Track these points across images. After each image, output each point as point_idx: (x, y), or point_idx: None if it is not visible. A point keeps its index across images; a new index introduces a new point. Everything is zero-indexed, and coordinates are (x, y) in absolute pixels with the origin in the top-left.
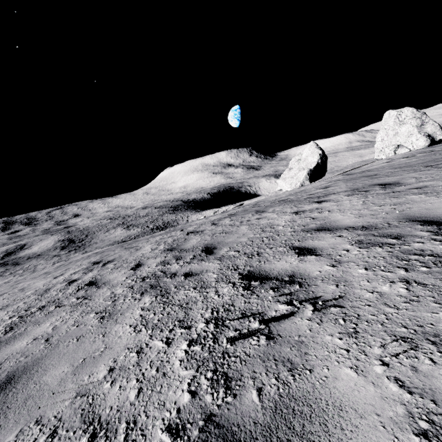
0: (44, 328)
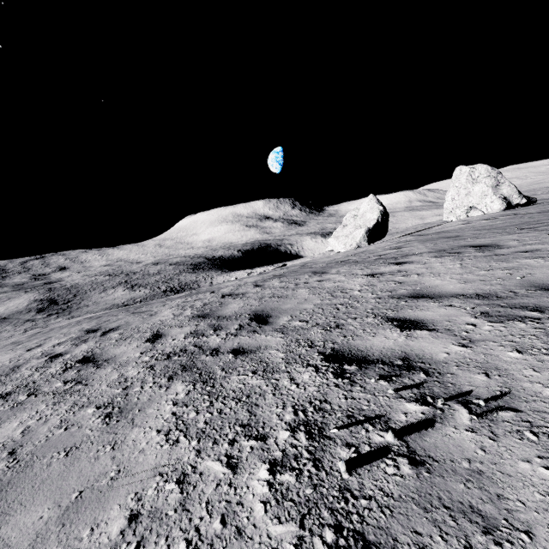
0: (8, 430)
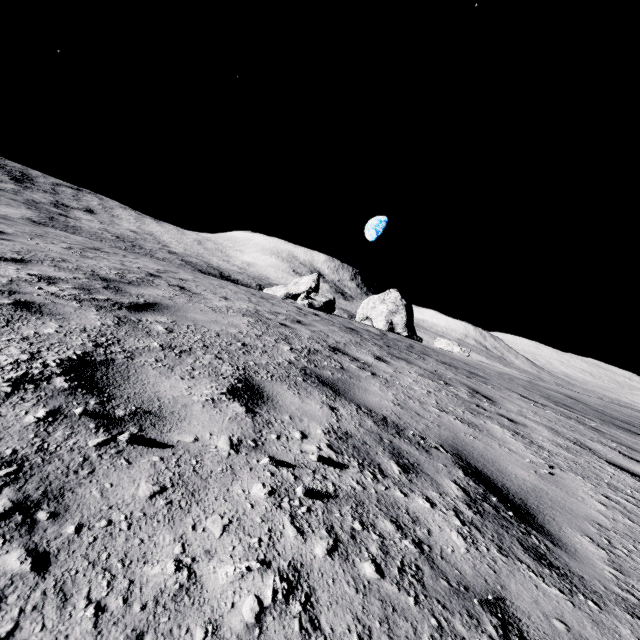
0: None
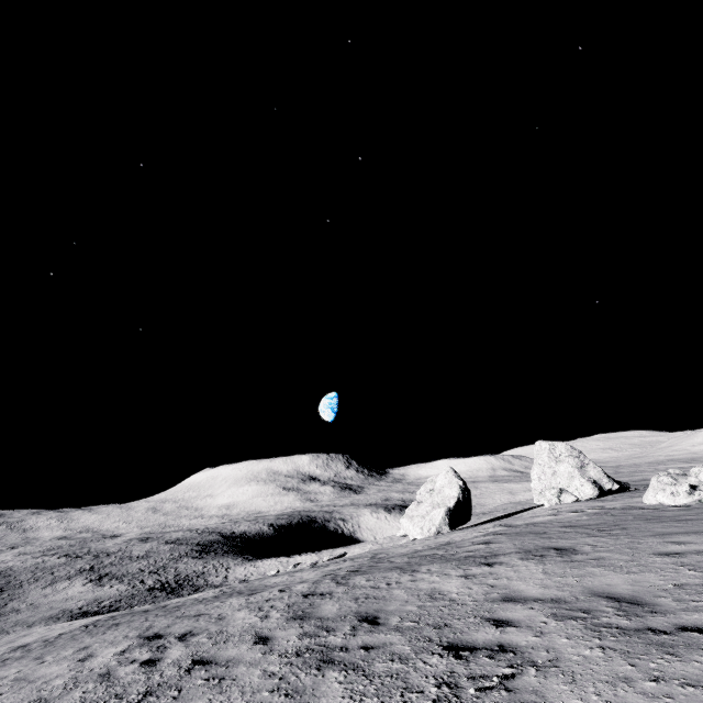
0: None
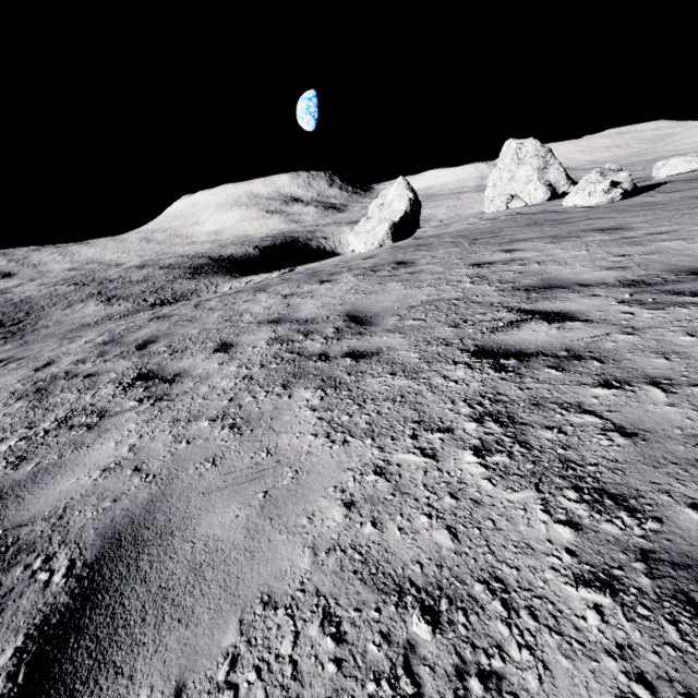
0: None
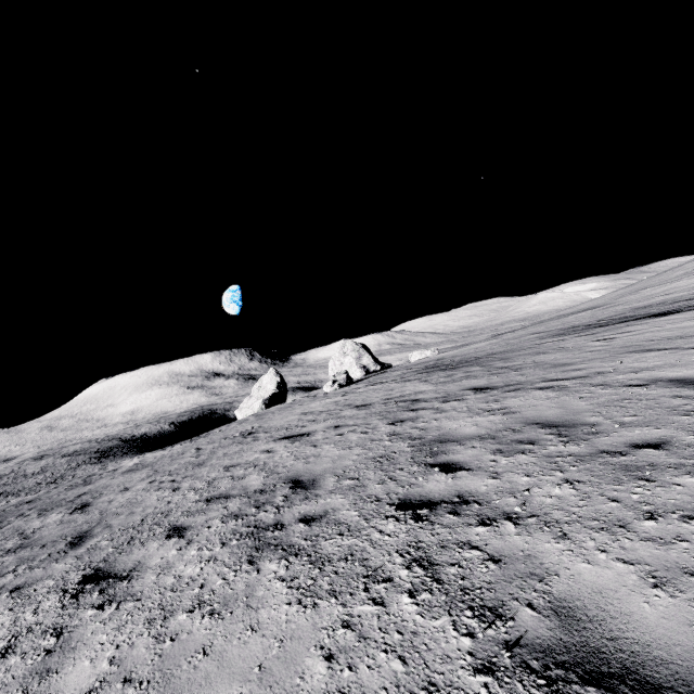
0: None
